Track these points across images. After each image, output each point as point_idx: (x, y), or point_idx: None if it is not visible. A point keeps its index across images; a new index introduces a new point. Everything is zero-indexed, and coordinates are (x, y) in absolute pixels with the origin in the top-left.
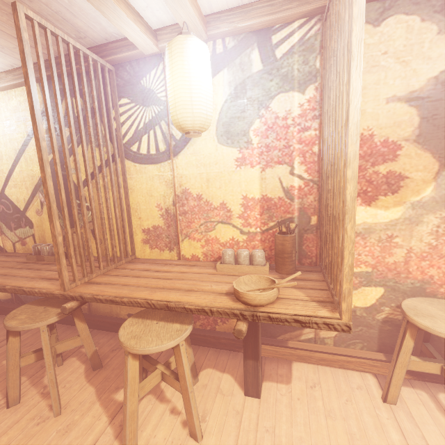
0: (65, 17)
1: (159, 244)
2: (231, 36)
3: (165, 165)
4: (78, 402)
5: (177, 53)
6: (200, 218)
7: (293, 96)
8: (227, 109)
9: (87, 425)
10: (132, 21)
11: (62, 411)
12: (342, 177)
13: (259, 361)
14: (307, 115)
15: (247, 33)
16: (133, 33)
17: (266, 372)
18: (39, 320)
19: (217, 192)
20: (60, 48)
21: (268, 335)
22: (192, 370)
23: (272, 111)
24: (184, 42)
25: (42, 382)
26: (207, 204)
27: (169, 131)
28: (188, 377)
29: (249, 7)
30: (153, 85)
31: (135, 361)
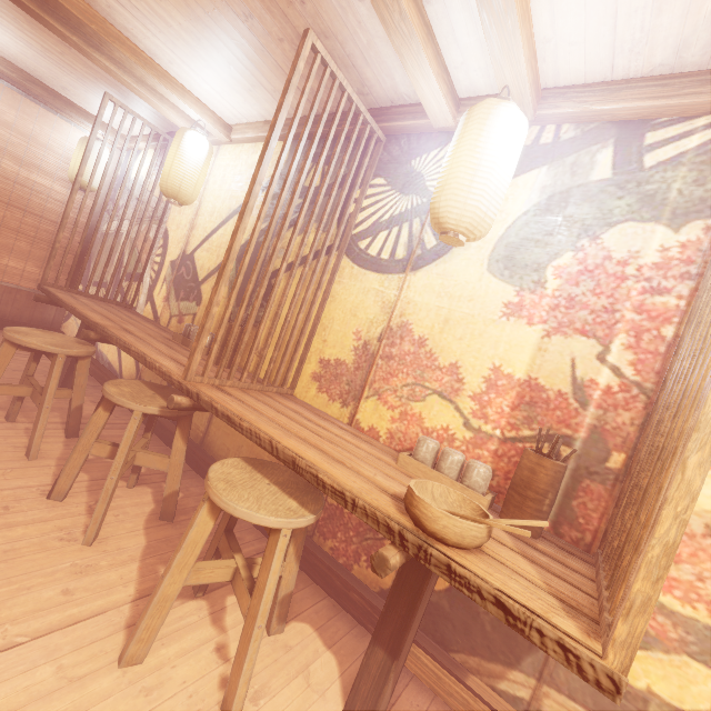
0: (356, 64)
1: (332, 389)
2: (574, 123)
3: (393, 280)
4: (118, 545)
5: (478, 118)
6: (409, 374)
7: (654, 231)
8: (523, 225)
9: (107, 582)
10: (434, 74)
11: (94, 543)
12: (710, 369)
13: (397, 662)
14: (671, 268)
15: (604, 123)
16: (429, 91)
17: (402, 702)
18: (138, 402)
19: (454, 344)
20: (332, 92)
21: (435, 636)
22: (283, 605)
23: (603, 246)
24: (495, 106)
25: (99, 494)
26: (429, 356)
27: (420, 234)
28: (267, 596)
29: (622, 85)
30: (426, 169)
31: (211, 518)
